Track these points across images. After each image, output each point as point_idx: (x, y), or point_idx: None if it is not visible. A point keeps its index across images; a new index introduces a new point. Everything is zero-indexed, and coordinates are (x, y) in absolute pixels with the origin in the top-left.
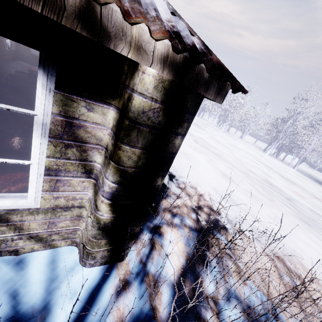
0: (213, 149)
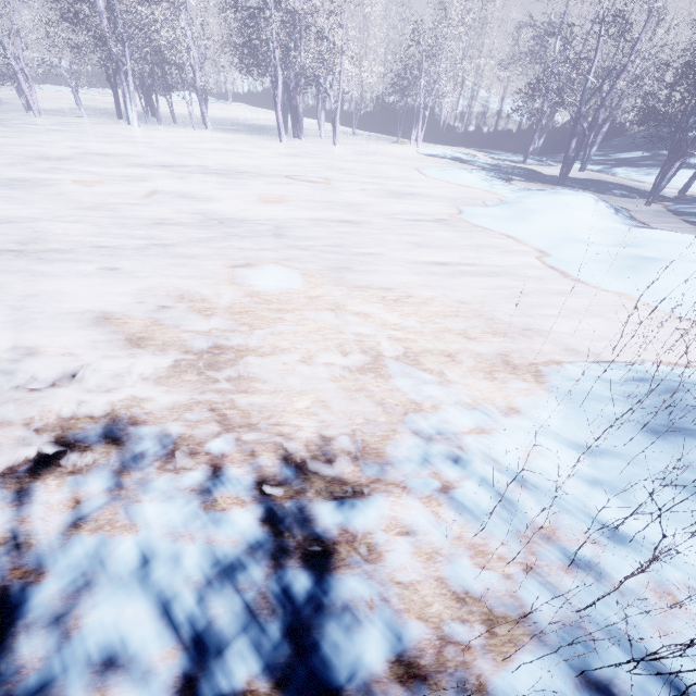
0: None
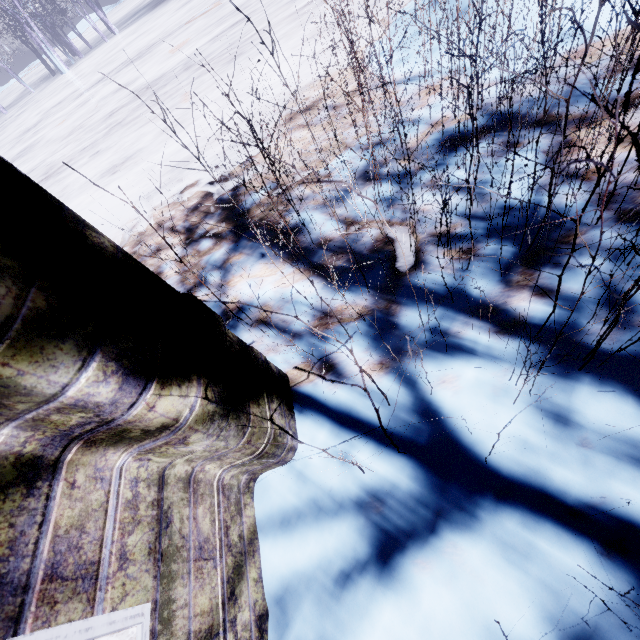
0: None
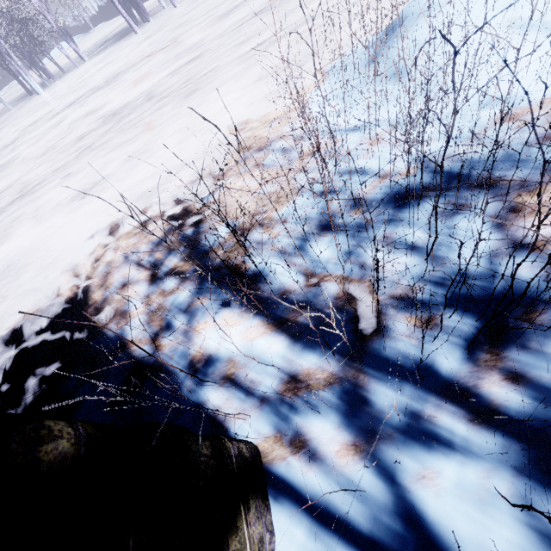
0: (4, 200)
